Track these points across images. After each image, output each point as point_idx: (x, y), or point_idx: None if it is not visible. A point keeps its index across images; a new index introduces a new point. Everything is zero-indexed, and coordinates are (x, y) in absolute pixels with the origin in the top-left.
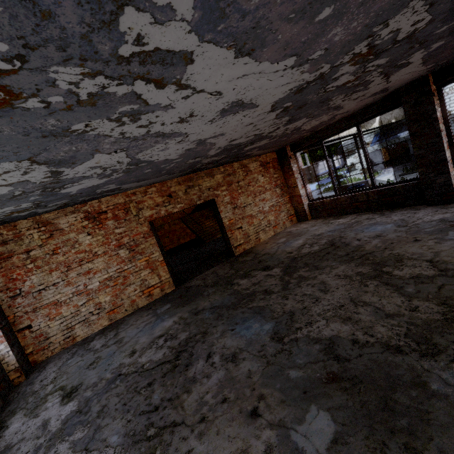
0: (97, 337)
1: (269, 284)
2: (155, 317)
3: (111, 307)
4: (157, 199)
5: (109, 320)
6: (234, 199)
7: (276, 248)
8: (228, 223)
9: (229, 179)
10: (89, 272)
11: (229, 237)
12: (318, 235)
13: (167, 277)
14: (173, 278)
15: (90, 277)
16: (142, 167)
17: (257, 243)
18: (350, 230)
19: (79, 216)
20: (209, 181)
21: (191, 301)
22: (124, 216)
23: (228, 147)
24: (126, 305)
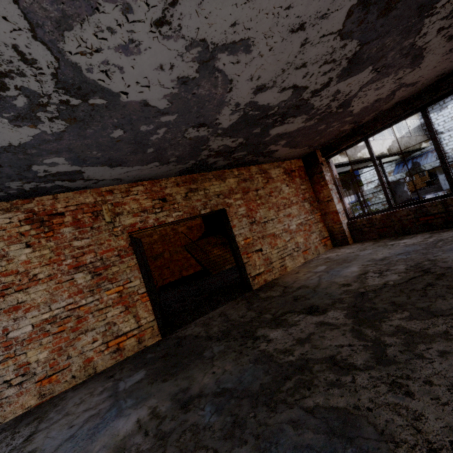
0: (0, 436)
1: (335, 345)
2: (111, 400)
3: (46, 371)
4: (144, 202)
5: (39, 397)
6: (251, 211)
7: (316, 279)
8: (244, 242)
9: (245, 185)
10: (17, 308)
11: (244, 263)
12: (383, 260)
13: (149, 319)
14: (162, 321)
15: (17, 317)
16: (100, 115)
17: (283, 273)
18: (442, 251)
19: (16, 217)
20: (219, 186)
21: (180, 370)
22: (91, 221)
23: (249, 114)
24: (75, 367)
